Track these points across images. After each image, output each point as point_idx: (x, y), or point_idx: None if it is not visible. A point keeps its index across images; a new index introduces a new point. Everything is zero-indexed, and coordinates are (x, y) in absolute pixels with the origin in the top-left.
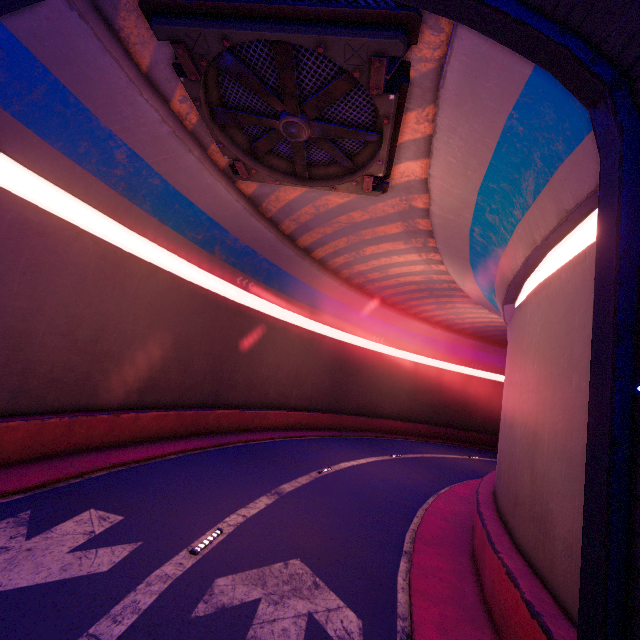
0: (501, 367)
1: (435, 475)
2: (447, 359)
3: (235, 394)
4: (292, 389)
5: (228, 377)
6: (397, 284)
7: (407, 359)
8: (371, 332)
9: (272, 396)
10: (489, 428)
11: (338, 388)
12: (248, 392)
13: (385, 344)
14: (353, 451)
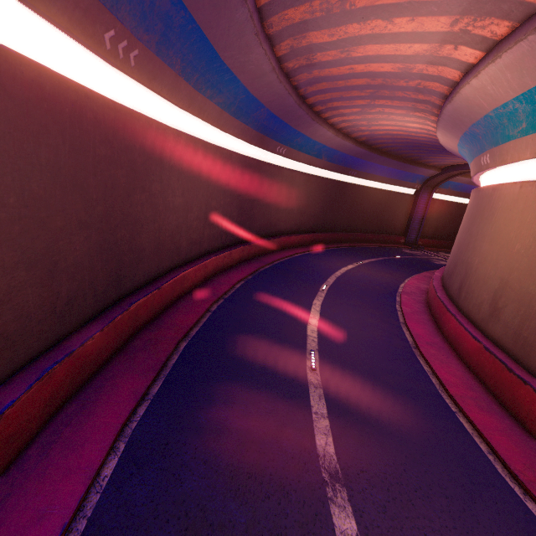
0: (370, 173)
1: (375, 309)
2: (332, 168)
3: (143, 267)
4: (203, 231)
5: (128, 248)
6: (344, 75)
7: (300, 171)
8: (276, 142)
9: (185, 248)
10: (351, 227)
11: (244, 216)
12: (158, 256)
13: (286, 156)
14: (292, 296)
